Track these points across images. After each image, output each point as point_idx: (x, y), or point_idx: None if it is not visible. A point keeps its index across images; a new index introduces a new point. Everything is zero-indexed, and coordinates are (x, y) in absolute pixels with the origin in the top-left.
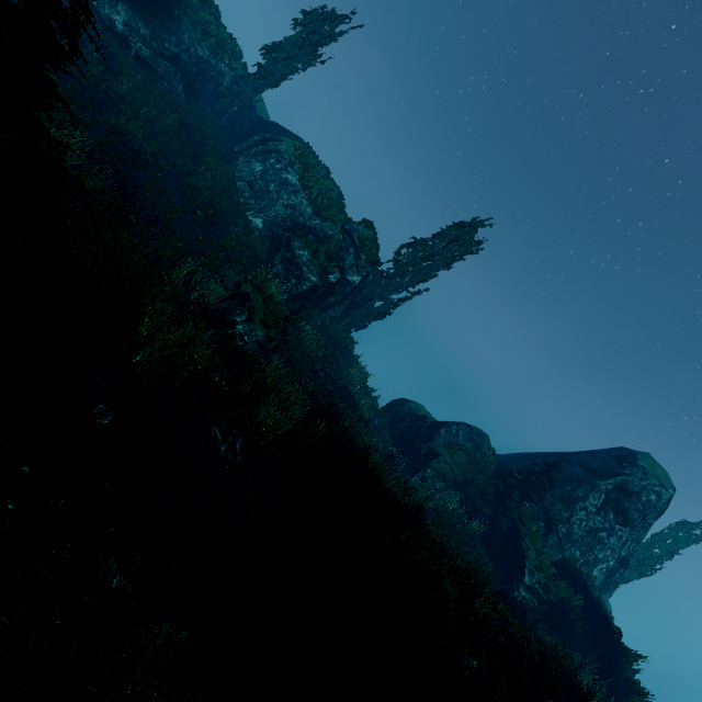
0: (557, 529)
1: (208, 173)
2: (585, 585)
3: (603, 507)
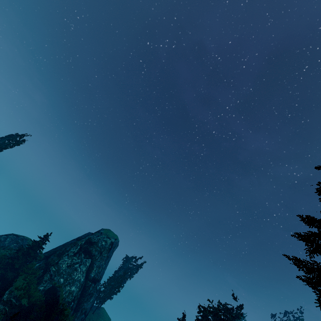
0: (50, 269)
1: None
2: (56, 291)
3: (78, 252)
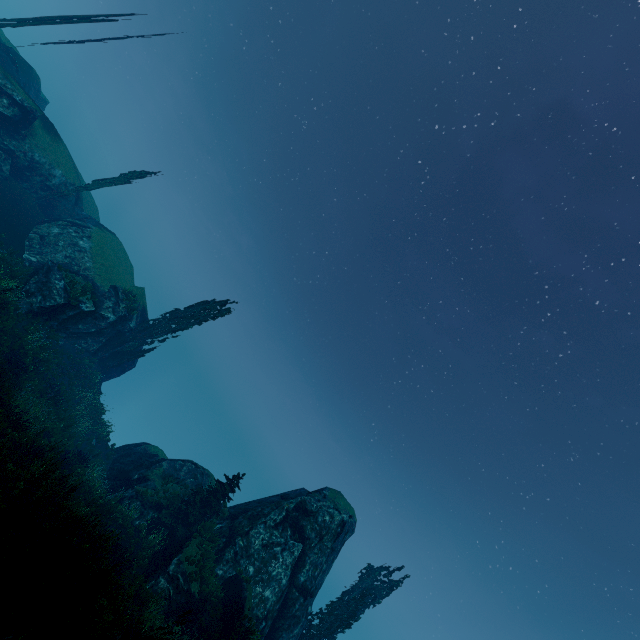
0: (235, 542)
1: (0, 216)
2: (240, 588)
3: (283, 523)
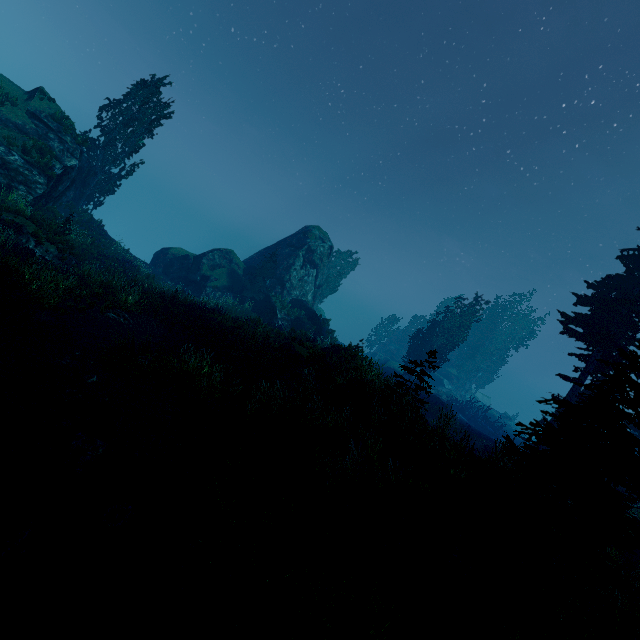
0: (286, 286)
1: None
2: (305, 305)
3: (303, 264)
